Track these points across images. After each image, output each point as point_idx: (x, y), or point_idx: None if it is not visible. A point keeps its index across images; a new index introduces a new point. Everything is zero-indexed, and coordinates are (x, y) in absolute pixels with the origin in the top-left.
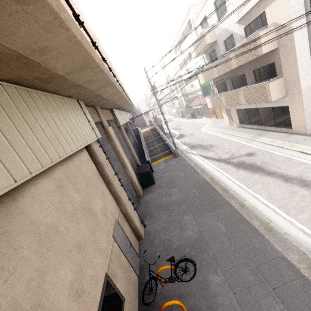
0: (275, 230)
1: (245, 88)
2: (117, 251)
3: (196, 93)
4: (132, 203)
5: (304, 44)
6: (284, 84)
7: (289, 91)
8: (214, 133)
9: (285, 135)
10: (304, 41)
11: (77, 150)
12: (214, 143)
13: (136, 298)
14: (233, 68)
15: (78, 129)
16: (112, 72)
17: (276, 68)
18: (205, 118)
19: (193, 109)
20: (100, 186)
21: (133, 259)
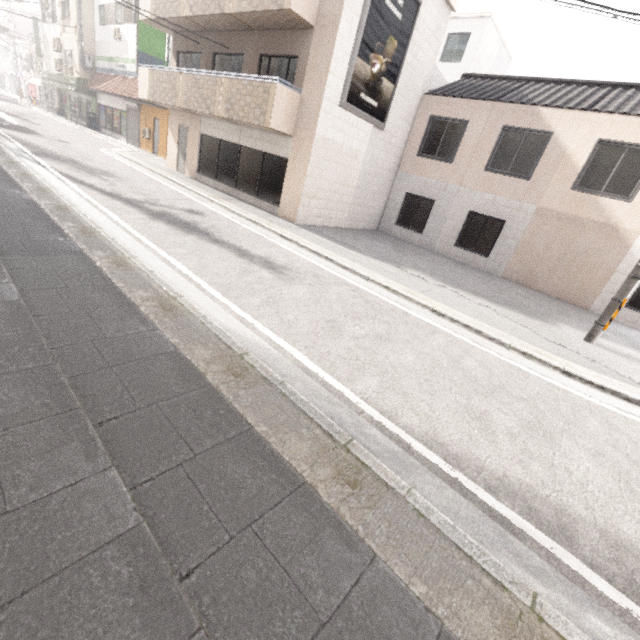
0: (184, 310)
1: (235, 77)
2: None
3: (122, 61)
4: None
5: (345, 55)
6: (297, 111)
7: (300, 129)
8: (131, 165)
9: (266, 214)
10: (348, 49)
11: None
12: (120, 174)
13: None
14: (229, 13)
15: None
16: None
17: (297, 72)
18: (125, 142)
19: (101, 104)
20: None
21: None
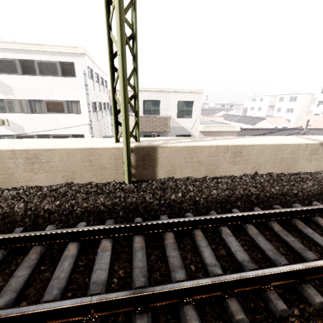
0: None
1: None
2: None
3: None
4: None
5: None
6: None
7: None
8: None
9: None
10: None
11: None
12: None
13: None
14: None
15: None
16: None
17: None
18: None
19: None
20: None
21: None
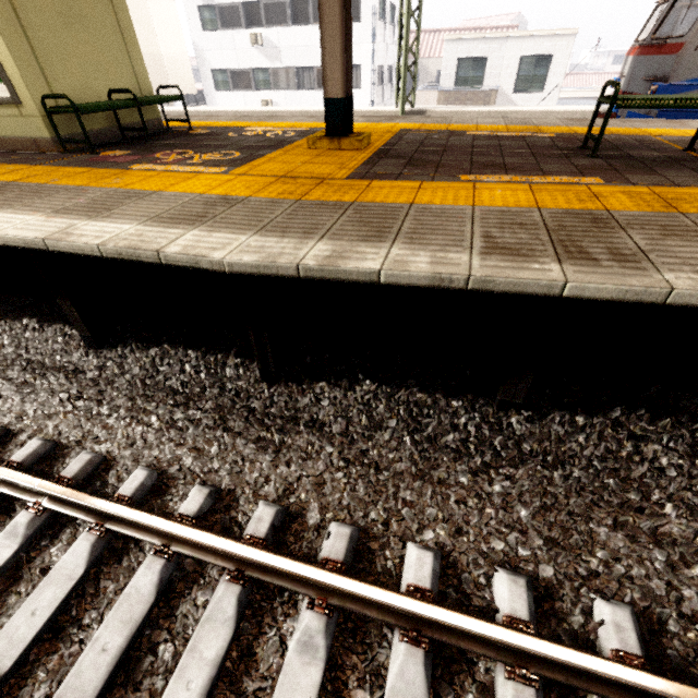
0: None
1: None
2: None
3: None
4: None
5: None
6: None
7: None
8: None
9: None
10: None
11: None
12: None
13: None
14: None
15: None
16: None
17: None
18: None
19: None
20: None
21: None
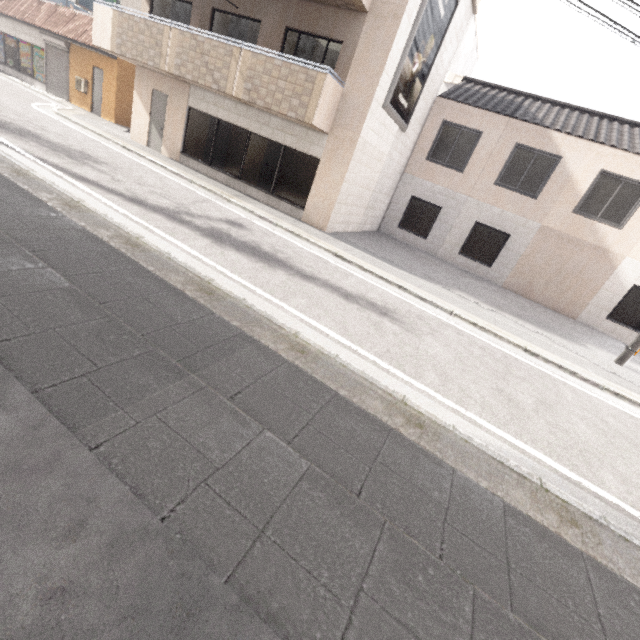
0: (430, 422)
1: (263, 52)
2: None
3: None
4: None
5: (398, 52)
6: (337, 106)
7: (339, 127)
8: (93, 137)
9: (292, 219)
10: (402, 45)
11: None
12: (102, 156)
13: None
14: None
15: None
16: None
17: (340, 60)
18: (42, 89)
19: None
20: None
21: None
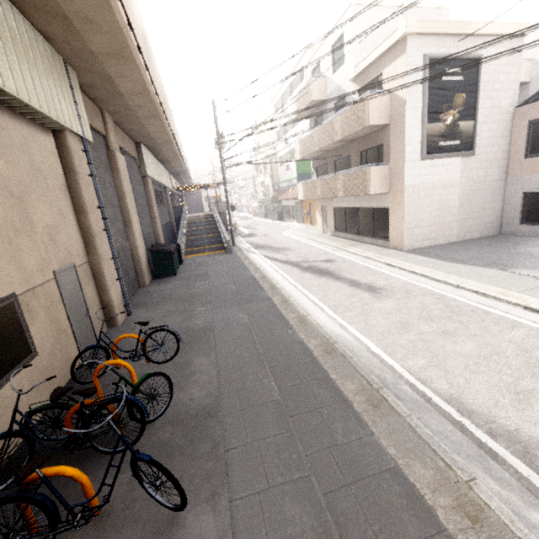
0: (309, 322)
1: (345, 172)
2: (53, 296)
3: (291, 180)
4: (116, 266)
5: (416, 128)
6: (389, 176)
7: (393, 186)
8: (297, 238)
9: (380, 249)
10: (417, 124)
11: (30, 105)
12: (291, 247)
13: (64, 377)
14: (337, 141)
15: (46, 89)
16: (135, 36)
17: (384, 153)
18: (296, 222)
19: (283, 206)
20: (60, 201)
21: (84, 335)
